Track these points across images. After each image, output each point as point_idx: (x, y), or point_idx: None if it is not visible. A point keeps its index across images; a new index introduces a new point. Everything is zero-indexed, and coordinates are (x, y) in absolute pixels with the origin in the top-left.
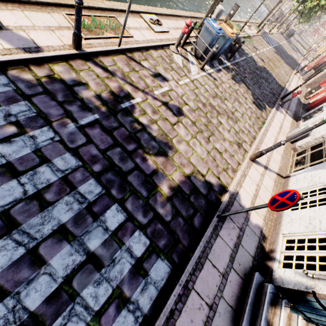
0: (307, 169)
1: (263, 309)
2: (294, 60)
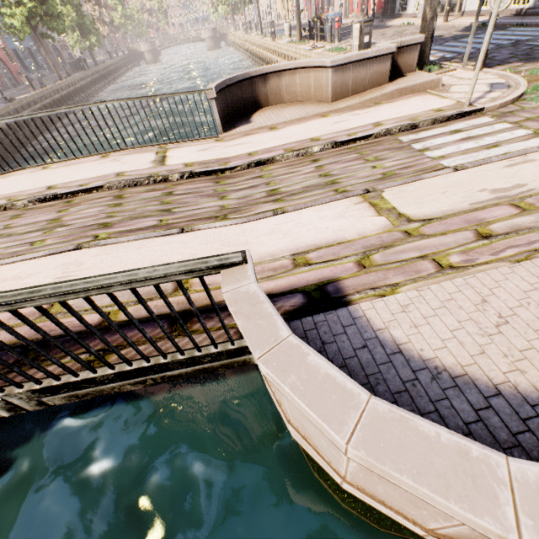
0: None
1: None
2: None
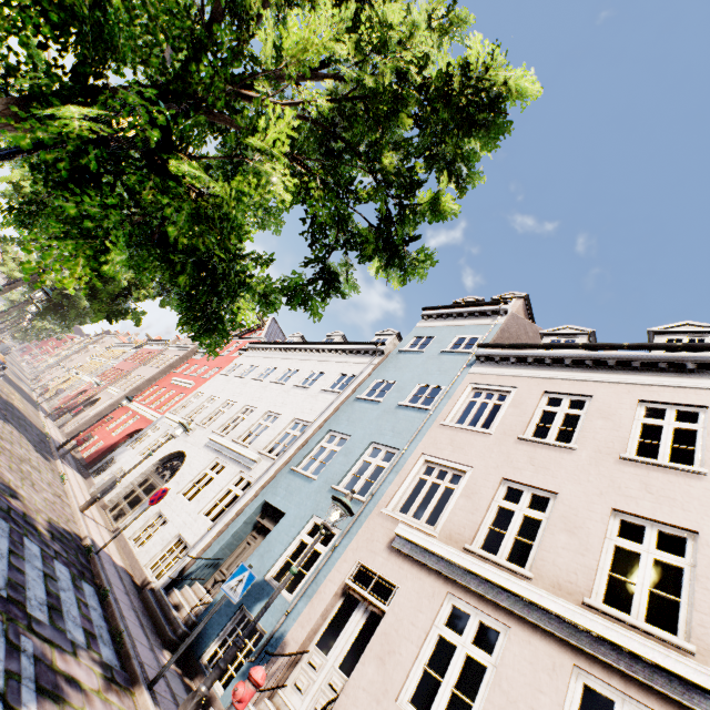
0: (136, 512)
1: (166, 598)
2: (29, 395)
